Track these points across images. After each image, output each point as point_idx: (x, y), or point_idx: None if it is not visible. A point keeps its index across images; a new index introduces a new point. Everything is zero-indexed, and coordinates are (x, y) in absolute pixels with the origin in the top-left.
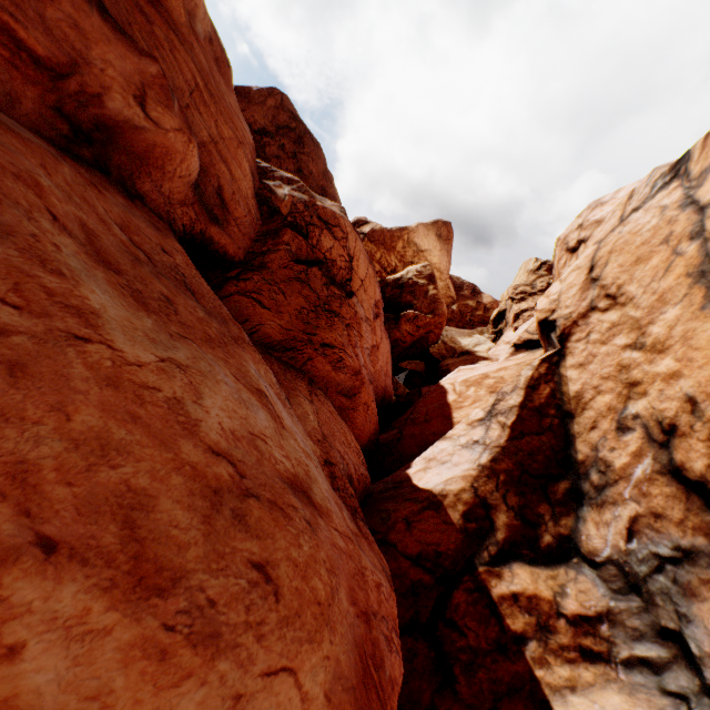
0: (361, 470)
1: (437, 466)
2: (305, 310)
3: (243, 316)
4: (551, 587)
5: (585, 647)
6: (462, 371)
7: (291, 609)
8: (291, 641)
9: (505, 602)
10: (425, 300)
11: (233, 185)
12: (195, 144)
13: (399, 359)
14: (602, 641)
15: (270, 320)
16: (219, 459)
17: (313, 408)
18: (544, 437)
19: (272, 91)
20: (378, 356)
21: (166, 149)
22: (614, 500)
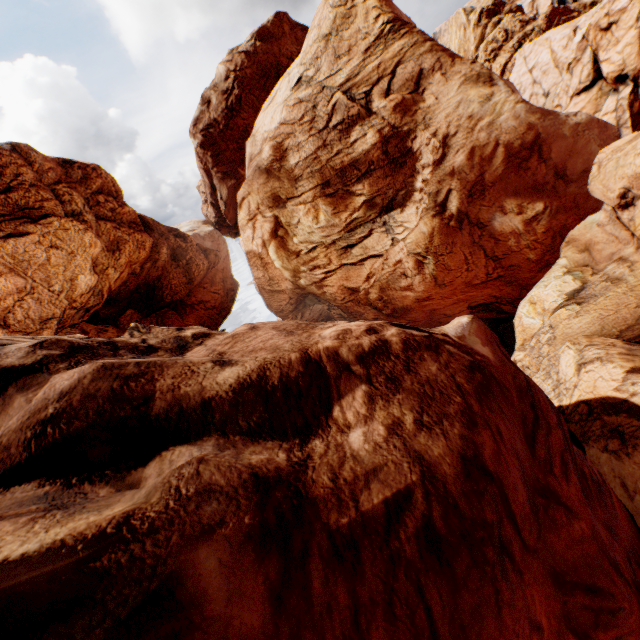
0: None
1: None
2: None
3: None
4: None
5: None
6: None
7: None
8: None
9: None
10: None
11: None
12: None
13: None
14: None
15: None
16: None
17: None
18: None
19: (279, 18)
20: None
21: None
22: None
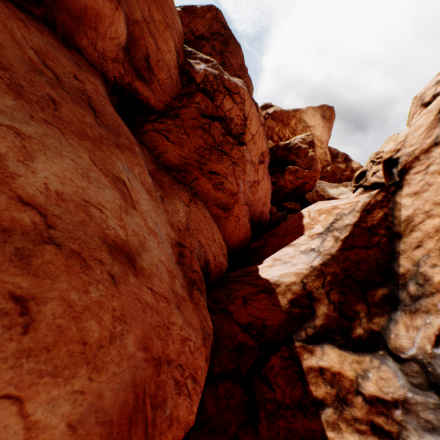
0: (220, 259)
1: (280, 265)
2: (202, 148)
3: (154, 146)
4: (355, 369)
5: (376, 424)
6: (319, 204)
7: (40, 343)
8: (27, 372)
9: (312, 373)
10: (305, 159)
11: (158, 55)
12: (121, 13)
13: (283, 201)
14: (394, 423)
15: (172, 150)
16: (25, 208)
17: (186, 209)
18: (371, 251)
19: (210, 7)
20: (258, 189)
21: (96, 11)
22: (427, 310)
